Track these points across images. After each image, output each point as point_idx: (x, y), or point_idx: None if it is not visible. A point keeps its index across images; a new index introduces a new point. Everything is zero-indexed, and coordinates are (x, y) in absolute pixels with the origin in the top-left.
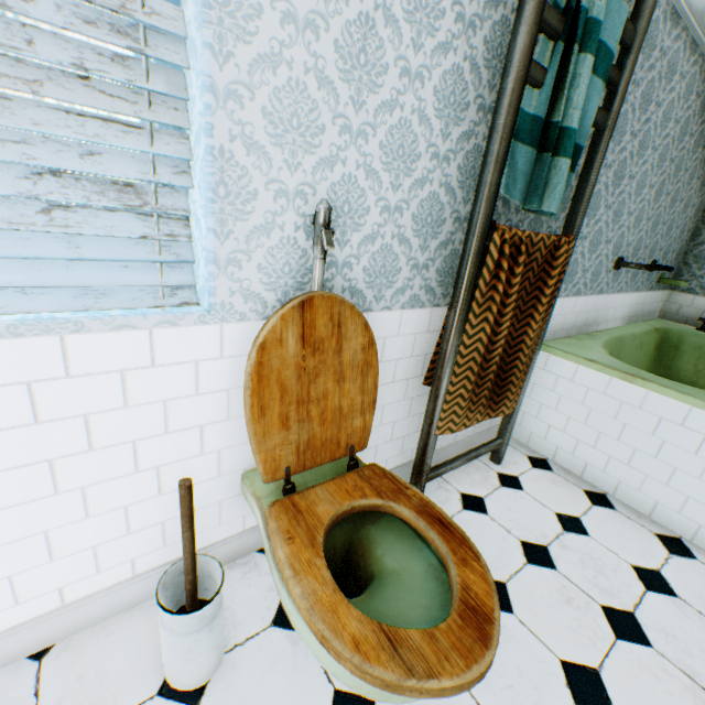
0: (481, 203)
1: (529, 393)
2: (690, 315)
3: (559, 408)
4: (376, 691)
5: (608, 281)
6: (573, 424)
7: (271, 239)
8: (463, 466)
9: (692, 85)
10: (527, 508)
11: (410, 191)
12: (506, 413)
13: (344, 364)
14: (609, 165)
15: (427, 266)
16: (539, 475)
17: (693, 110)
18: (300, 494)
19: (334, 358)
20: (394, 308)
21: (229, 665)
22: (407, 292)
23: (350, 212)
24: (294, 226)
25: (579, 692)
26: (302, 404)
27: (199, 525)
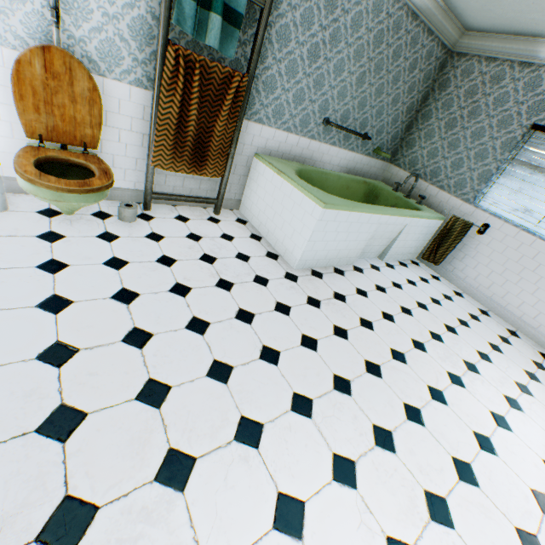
0: (160, 26)
1: (249, 185)
2: (394, 181)
3: (257, 192)
4: (33, 191)
5: (320, 133)
6: (260, 201)
7: (27, 8)
8: (194, 210)
9: (381, 6)
10: (210, 228)
11: (124, 9)
12: (209, 177)
13: (76, 94)
14: (303, 44)
15: (147, 63)
16: (235, 224)
17: (387, 26)
18: (46, 148)
19: (69, 88)
20: (125, 83)
21: (7, 214)
22: (132, 75)
23: (80, 9)
24: (42, 5)
25: (162, 261)
26: (49, 105)
27: (6, 163)
